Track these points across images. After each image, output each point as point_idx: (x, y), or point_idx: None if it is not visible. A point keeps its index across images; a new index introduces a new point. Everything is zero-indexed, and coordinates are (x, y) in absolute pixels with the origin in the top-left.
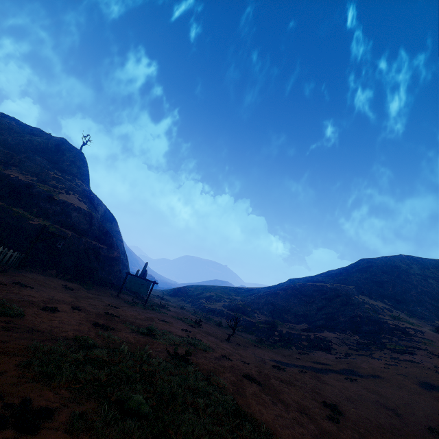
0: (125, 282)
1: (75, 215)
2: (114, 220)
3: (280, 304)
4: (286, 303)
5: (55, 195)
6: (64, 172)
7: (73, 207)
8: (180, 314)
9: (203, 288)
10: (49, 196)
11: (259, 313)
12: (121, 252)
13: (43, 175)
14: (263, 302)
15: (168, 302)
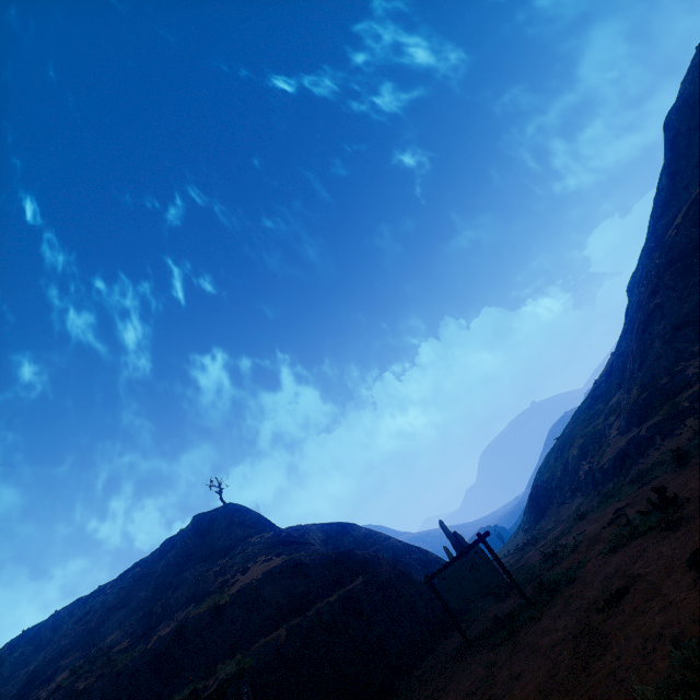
0: (443, 602)
1: (271, 591)
2: (346, 527)
3: (691, 309)
4: (695, 296)
5: (220, 600)
6: (230, 551)
7: (257, 583)
8: (599, 531)
9: (555, 455)
10: (213, 611)
11: (688, 362)
12: (405, 553)
13: (201, 588)
14: (660, 346)
15: (548, 534)
